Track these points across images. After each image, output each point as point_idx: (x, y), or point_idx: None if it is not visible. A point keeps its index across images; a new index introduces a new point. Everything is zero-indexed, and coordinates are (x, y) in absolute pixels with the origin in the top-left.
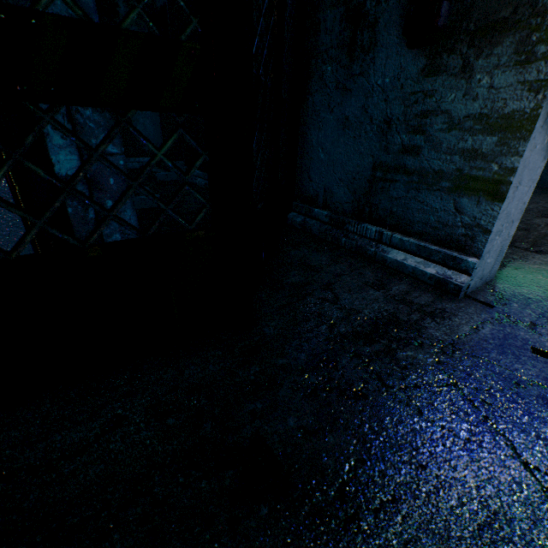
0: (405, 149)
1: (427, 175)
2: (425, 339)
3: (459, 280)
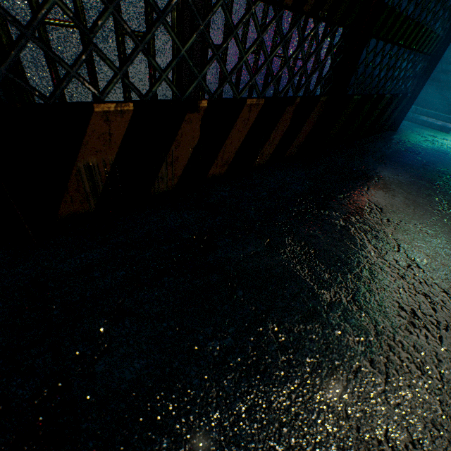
0: (442, 71)
1: (449, 83)
2: (446, 140)
3: (450, 126)
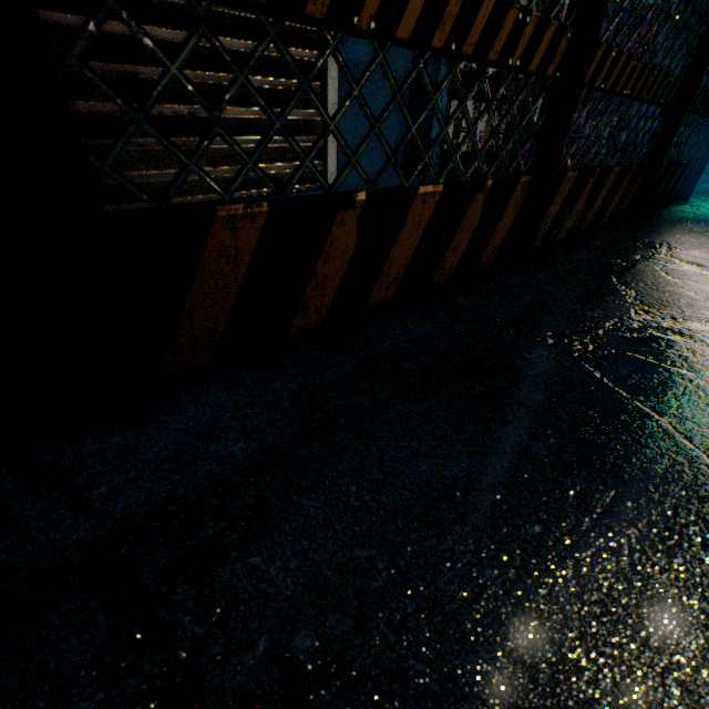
0: None
1: None
2: None
3: None
